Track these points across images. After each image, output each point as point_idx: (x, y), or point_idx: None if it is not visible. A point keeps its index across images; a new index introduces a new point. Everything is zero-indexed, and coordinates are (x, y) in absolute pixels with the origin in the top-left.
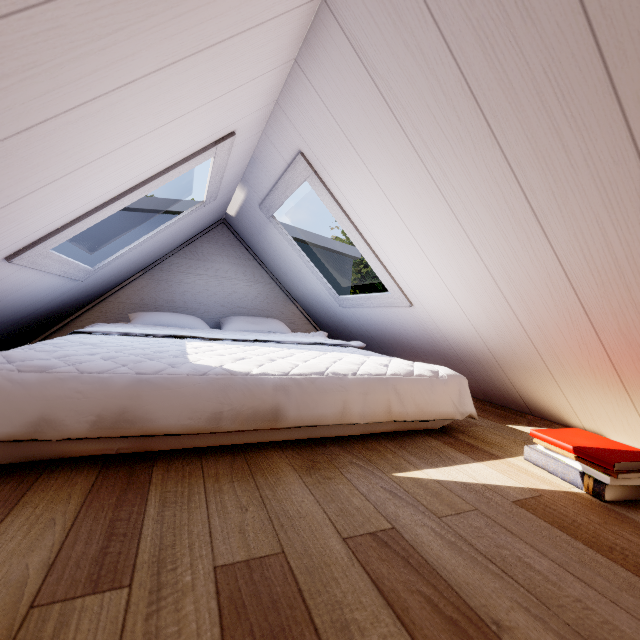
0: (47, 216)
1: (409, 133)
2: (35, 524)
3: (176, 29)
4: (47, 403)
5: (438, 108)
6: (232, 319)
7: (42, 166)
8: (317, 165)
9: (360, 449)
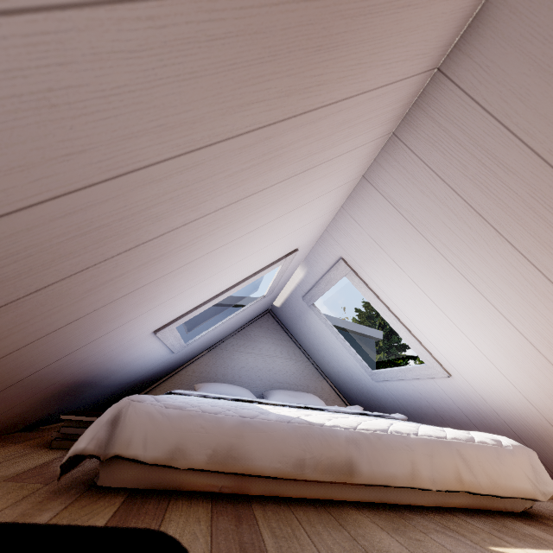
0: (187, 303)
1: (430, 239)
2: (183, 534)
3: (291, 199)
4: (182, 434)
5: (451, 223)
6: (274, 392)
7: (203, 272)
8: (354, 265)
9: (439, 519)
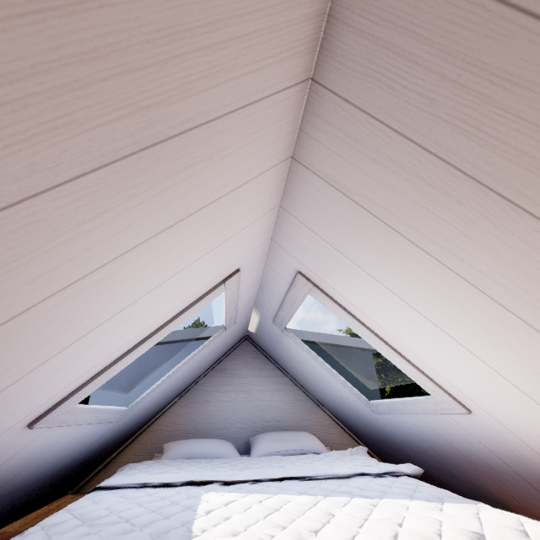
0: (67, 377)
1: (402, 231)
2: None
3: (163, 202)
4: None
5: (429, 200)
6: (260, 438)
7: (50, 338)
8: (316, 279)
9: None
